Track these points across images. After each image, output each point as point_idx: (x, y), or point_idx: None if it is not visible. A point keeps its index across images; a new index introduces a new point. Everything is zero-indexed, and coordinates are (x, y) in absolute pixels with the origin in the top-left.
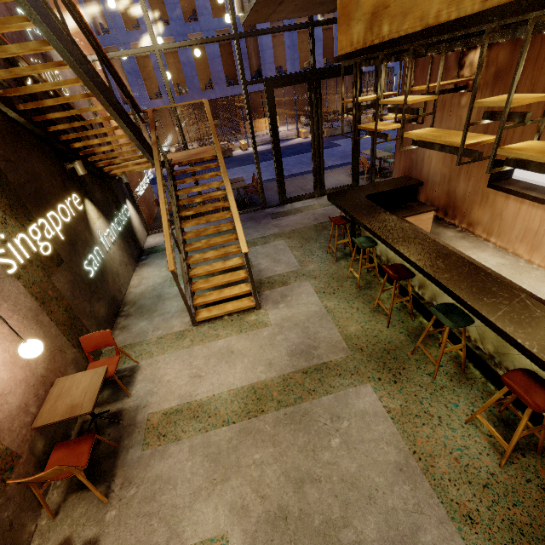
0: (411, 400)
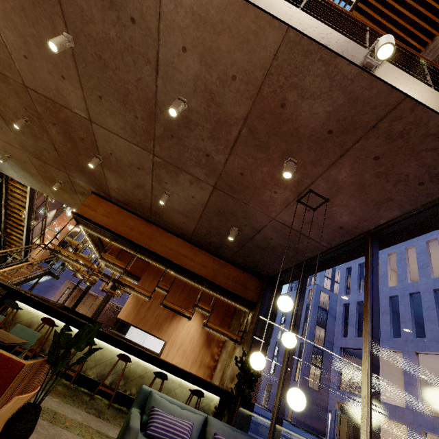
0: None
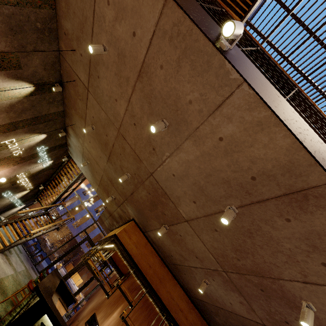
0: None
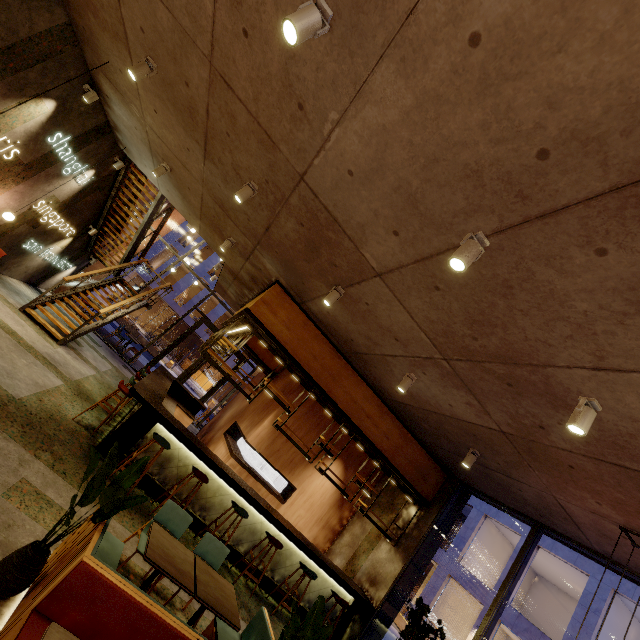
0: (72, 398)
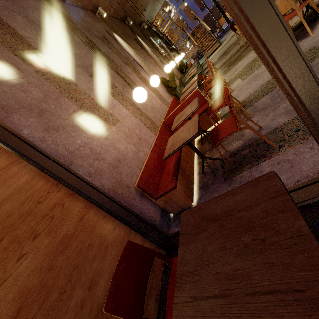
0: None
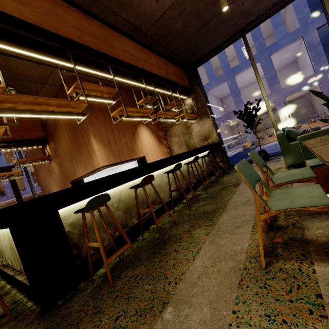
0: None
